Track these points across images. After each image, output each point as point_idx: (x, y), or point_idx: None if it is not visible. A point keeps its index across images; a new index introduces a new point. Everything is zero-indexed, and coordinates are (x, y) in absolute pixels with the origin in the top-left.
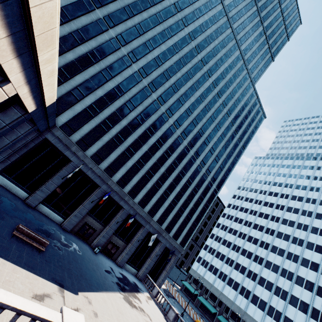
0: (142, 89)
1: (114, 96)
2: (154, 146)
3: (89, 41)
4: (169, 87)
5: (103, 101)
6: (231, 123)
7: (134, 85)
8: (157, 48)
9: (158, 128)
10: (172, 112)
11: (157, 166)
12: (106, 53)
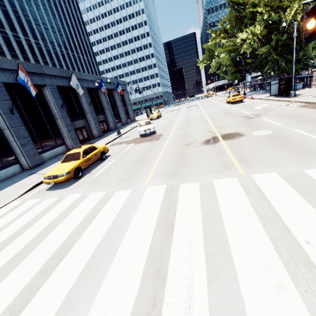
0: (37, 47)
1: None
2: None
3: (3, 49)
4: (36, 26)
5: None
6: (65, 5)
7: (34, 49)
8: (4, 1)
9: (60, 60)
10: (52, 42)
11: None
12: (12, 46)
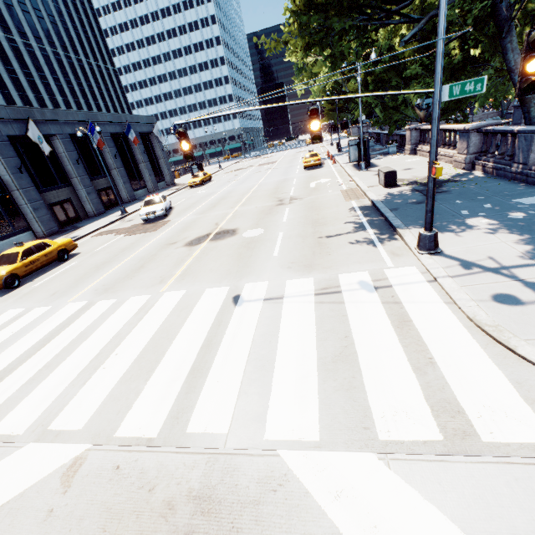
0: None
1: (1, 80)
2: (59, 89)
3: None
4: None
5: (7, 96)
6: None
7: None
8: None
9: (41, 66)
10: (23, 32)
11: (78, 103)
12: None
